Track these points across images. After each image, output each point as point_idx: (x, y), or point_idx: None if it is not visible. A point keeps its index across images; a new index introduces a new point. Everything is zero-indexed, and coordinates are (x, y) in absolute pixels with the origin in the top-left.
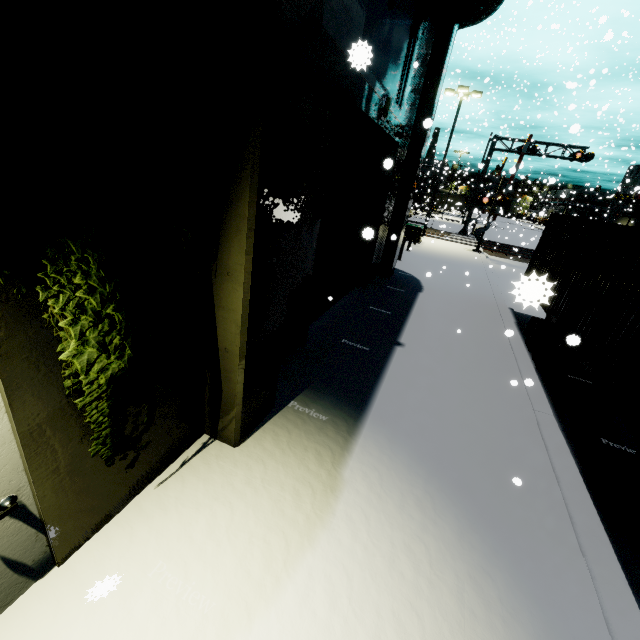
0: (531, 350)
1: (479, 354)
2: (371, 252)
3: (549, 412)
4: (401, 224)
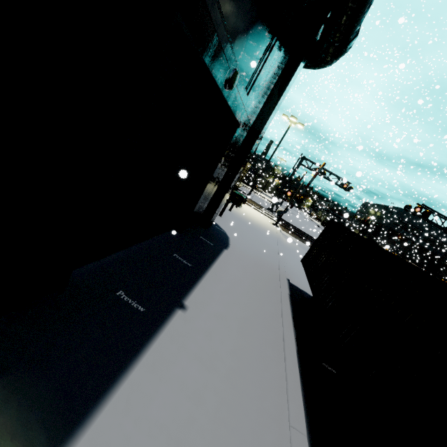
0: (296, 328)
1: (254, 331)
2: (193, 204)
3: (303, 430)
4: (226, 190)
